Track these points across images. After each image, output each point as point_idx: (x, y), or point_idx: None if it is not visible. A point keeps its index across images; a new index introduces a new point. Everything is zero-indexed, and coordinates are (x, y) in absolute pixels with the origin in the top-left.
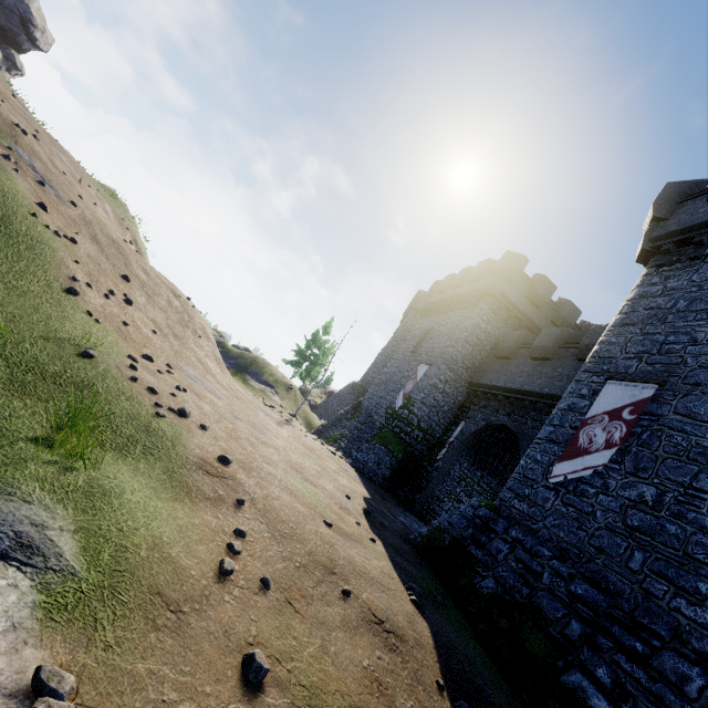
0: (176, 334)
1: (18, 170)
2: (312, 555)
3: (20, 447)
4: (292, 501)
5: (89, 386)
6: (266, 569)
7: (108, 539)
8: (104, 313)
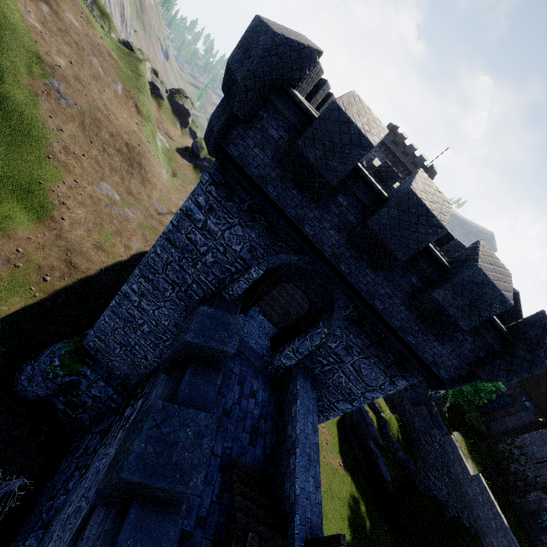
0: (113, 168)
1: (46, 99)
2: (67, 246)
3: (1, 206)
4: (84, 235)
5: (33, 193)
6: (44, 242)
7: (5, 225)
8: (63, 164)
